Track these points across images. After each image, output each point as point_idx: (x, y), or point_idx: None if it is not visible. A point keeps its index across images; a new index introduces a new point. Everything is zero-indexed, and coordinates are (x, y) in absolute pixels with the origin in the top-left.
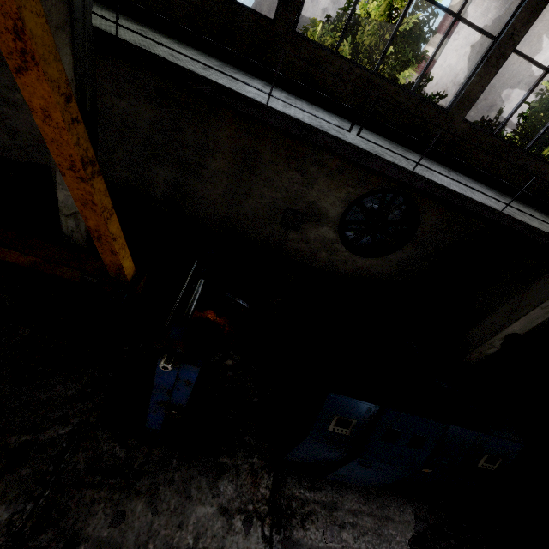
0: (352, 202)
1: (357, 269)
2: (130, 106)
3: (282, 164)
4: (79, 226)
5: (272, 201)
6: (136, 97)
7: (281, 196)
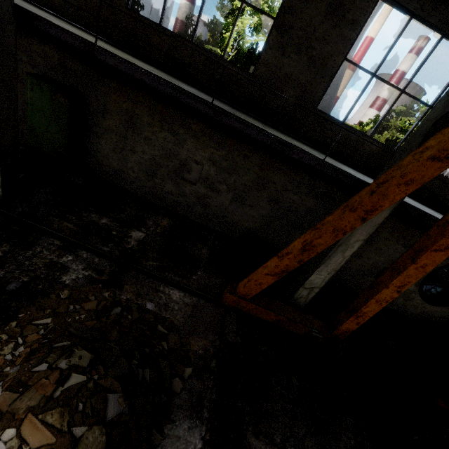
0: (437, 268)
1: (423, 313)
2: (299, 199)
3: (393, 240)
4: (308, 295)
5: (375, 261)
6: (307, 194)
7: (383, 259)
